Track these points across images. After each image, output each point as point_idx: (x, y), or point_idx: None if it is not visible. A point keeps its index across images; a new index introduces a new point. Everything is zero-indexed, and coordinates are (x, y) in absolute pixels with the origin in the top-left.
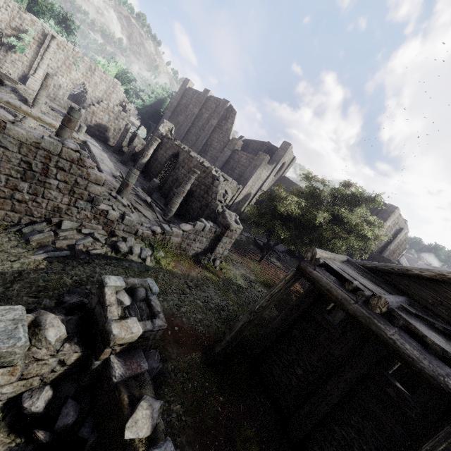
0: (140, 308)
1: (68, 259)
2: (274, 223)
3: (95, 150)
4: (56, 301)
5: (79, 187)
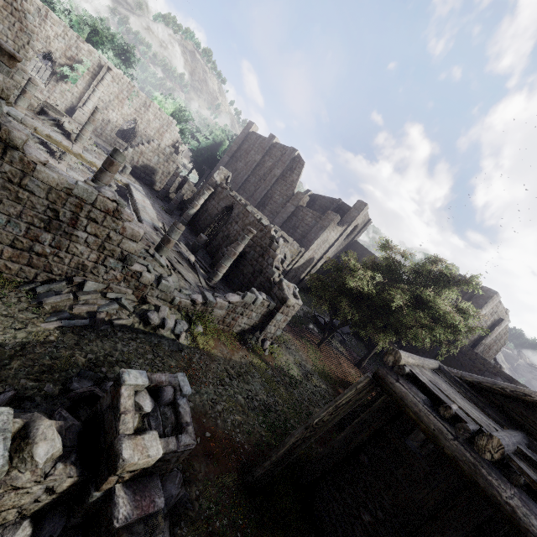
0: (164, 415)
1: (85, 330)
2: (341, 300)
3: (137, 195)
4: (60, 388)
5: (111, 242)
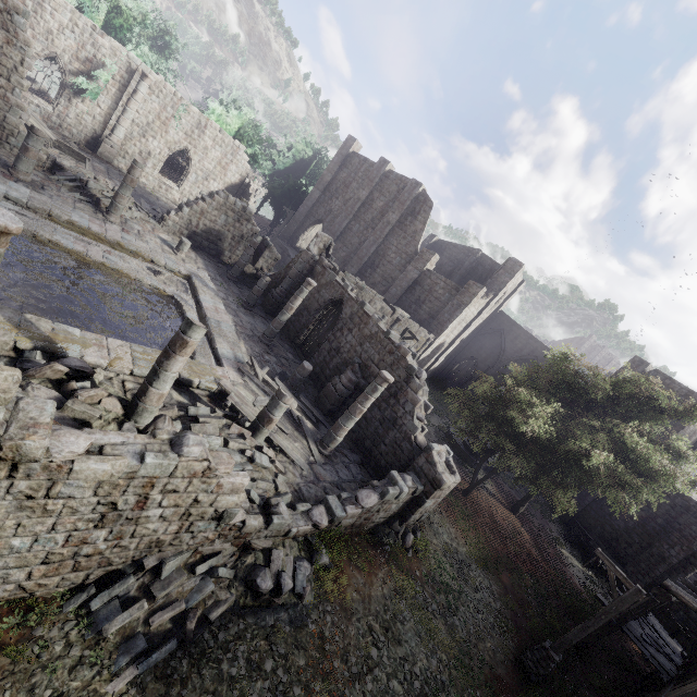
0: None
1: (172, 659)
2: (502, 442)
3: (206, 298)
4: None
5: (199, 505)
